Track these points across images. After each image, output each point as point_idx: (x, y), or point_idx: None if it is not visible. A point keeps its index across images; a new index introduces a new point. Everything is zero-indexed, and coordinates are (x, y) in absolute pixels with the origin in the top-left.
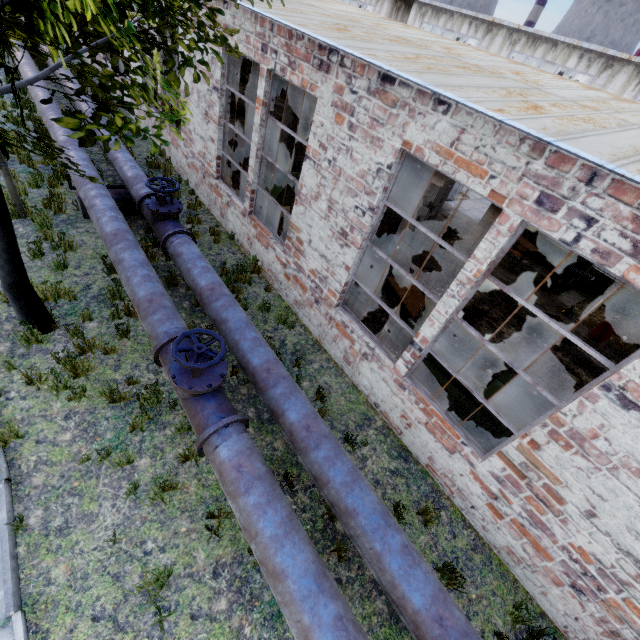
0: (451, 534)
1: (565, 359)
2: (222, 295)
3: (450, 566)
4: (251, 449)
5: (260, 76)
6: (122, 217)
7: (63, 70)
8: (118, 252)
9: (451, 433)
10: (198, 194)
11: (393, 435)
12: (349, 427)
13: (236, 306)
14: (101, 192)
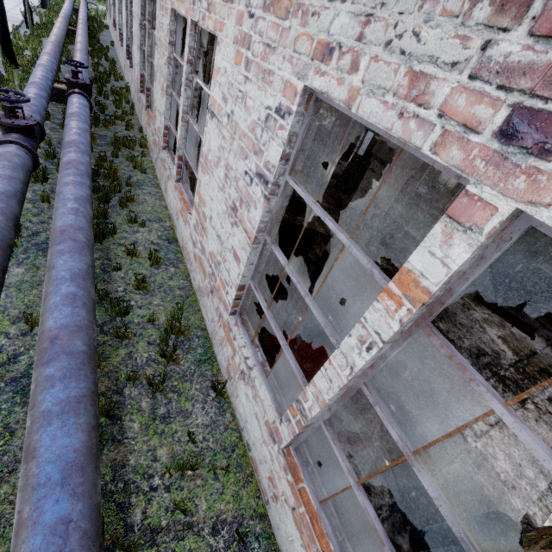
0: (169, 278)
1: (374, 251)
2: (76, 116)
3: (142, 276)
4: (19, 156)
5: (147, 2)
6: (48, 82)
7: (80, 34)
8: (27, 88)
9: (185, 207)
10: (136, 110)
11: (172, 232)
12: (141, 218)
13: (82, 122)
14: (44, 70)
